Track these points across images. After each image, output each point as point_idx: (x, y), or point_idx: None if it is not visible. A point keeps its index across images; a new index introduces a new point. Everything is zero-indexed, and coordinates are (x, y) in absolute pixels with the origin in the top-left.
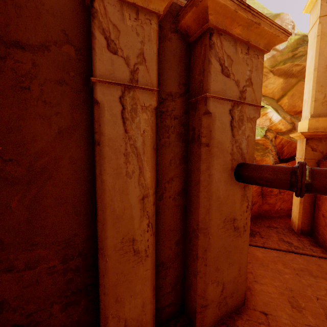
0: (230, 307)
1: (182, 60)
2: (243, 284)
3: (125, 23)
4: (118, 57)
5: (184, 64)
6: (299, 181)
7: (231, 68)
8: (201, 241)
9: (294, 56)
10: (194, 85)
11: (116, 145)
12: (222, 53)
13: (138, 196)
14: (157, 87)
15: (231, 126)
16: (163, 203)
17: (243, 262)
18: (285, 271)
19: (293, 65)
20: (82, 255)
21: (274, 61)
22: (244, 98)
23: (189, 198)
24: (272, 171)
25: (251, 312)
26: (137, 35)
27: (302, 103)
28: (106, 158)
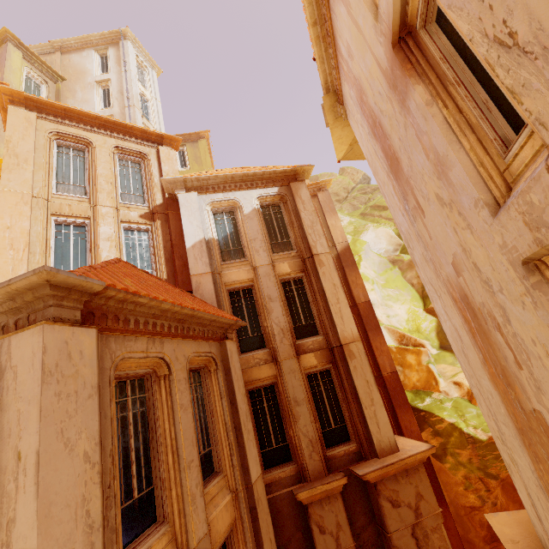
0: None
1: (361, 493)
2: None
3: (325, 510)
4: (327, 534)
5: (364, 495)
6: None
7: (399, 497)
8: None
9: None
10: (377, 514)
11: None
12: (388, 492)
13: None
14: (353, 541)
15: (418, 547)
16: None
17: None
18: None
19: None
20: None
21: None
22: (421, 513)
23: None
24: None
25: None
26: (332, 512)
27: None
28: None
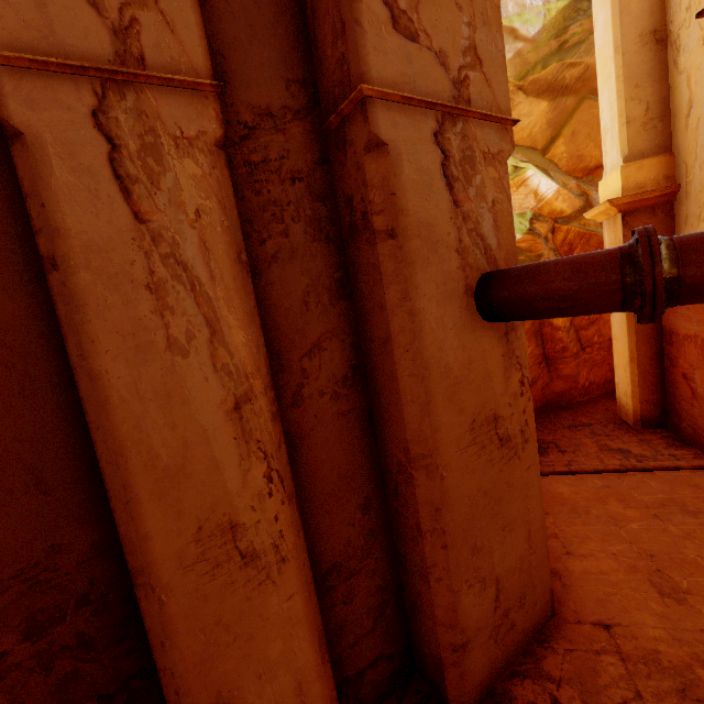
0: (522, 631)
1: (281, 14)
2: (543, 569)
3: None
4: None
5: (290, 26)
6: (647, 275)
7: (417, 15)
8: (423, 489)
9: (562, 47)
10: (328, 80)
11: (116, 262)
12: None
13: (222, 403)
14: (211, 79)
15: (445, 177)
16: (307, 411)
17: (535, 518)
18: (629, 515)
19: (564, 67)
20: (90, 602)
21: (521, 64)
22: (468, 100)
23: (373, 387)
24: (571, 269)
25: (572, 630)
26: None
27: (597, 149)
28: (88, 306)
